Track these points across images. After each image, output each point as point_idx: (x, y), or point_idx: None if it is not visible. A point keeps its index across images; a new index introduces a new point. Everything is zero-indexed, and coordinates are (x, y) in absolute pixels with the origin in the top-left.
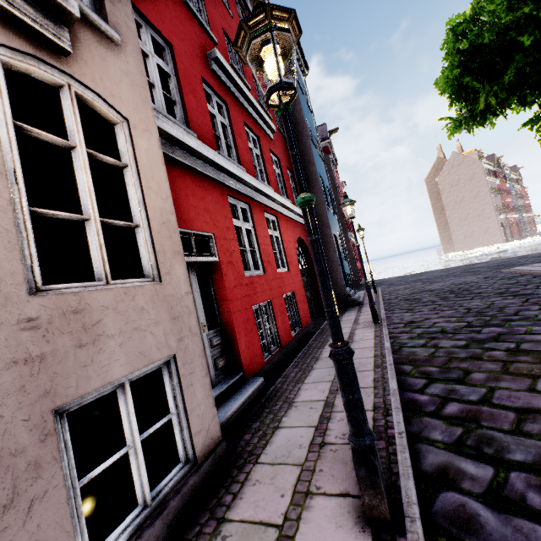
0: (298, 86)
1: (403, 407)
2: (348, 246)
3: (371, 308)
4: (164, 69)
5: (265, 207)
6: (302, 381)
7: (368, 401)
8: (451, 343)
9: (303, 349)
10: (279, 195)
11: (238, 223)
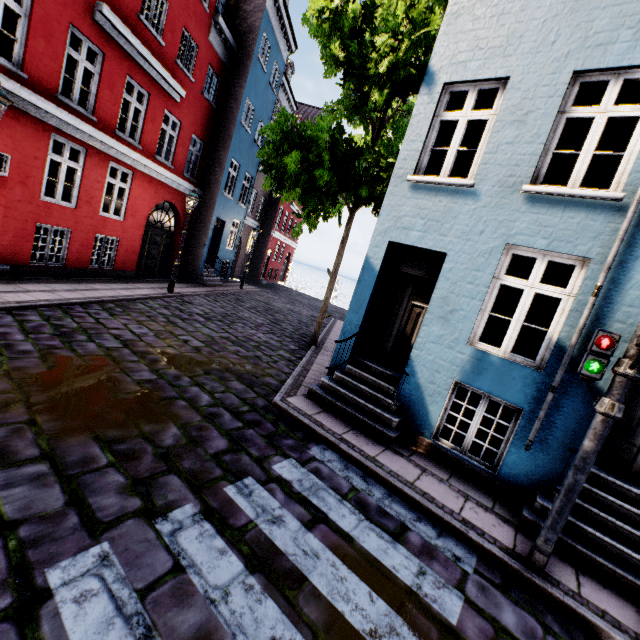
0: (259, 63)
1: (62, 307)
2: (267, 241)
3: (170, 281)
4: (14, 10)
5: (117, 159)
6: (41, 283)
7: (48, 298)
8: (164, 312)
9: (88, 278)
10: (142, 156)
11: (59, 159)
